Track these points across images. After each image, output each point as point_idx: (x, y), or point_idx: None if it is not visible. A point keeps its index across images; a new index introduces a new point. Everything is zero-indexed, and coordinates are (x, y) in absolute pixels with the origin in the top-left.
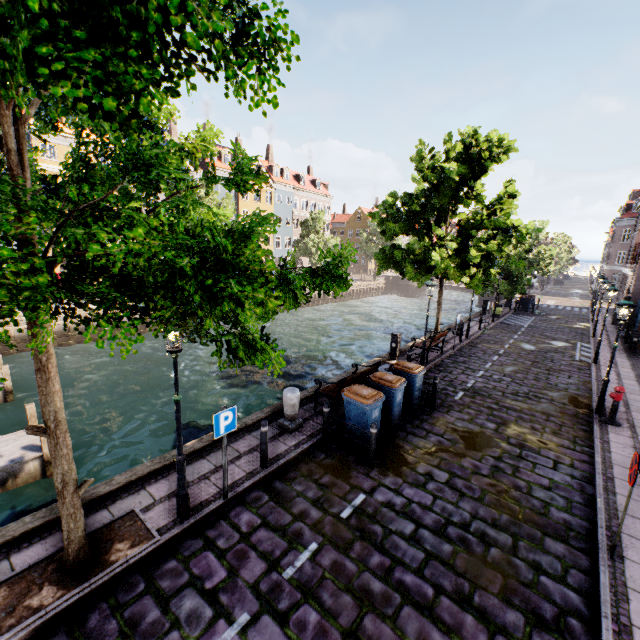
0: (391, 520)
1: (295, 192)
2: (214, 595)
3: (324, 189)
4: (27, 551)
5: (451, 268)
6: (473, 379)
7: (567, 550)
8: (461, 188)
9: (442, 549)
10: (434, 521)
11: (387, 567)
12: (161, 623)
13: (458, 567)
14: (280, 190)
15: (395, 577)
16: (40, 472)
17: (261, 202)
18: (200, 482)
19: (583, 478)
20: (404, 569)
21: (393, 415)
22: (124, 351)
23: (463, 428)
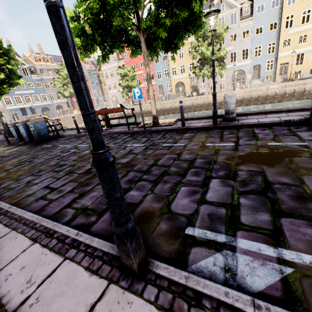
0: None
1: None
2: None
3: None
4: None
5: None
6: (70, 145)
7: None
8: None
9: None
10: None
11: None
12: None
13: None
14: None
15: None
16: None
17: None
18: None
19: None
20: None
21: (23, 136)
22: None
23: (12, 150)
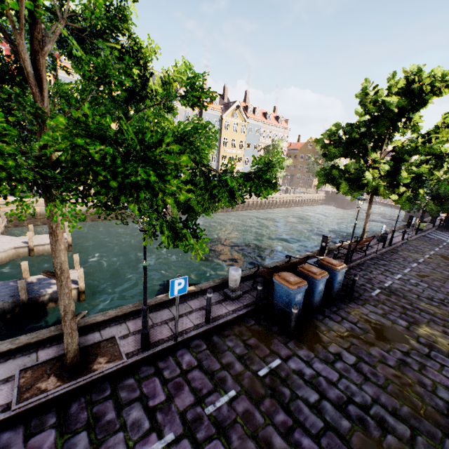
0: (299, 387)
1: (262, 125)
2: (153, 412)
3: (284, 123)
4: (48, 350)
5: (381, 186)
6: (391, 280)
7: None
8: (399, 119)
9: (340, 423)
10: (337, 396)
11: (289, 426)
12: (114, 423)
13: (353, 444)
14: (251, 124)
15: (294, 437)
16: (77, 297)
17: (237, 132)
18: (161, 325)
19: None
20: (303, 432)
21: (314, 300)
22: (71, 226)
23: (375, 320)
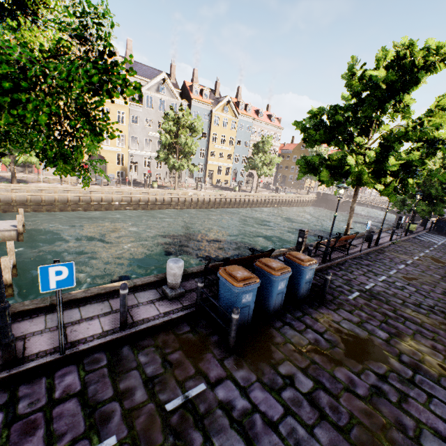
0: (219, 430)
1: (254, 122)
2: None
3: (277, 122)
4: None
5: (365, 173)
6: (373, 282)
7: None
8: (388, 99)
9: None
10: None
11: None
12: None
13: None
14: (243, 120)
15: None
16: None
17: (227, 128)
18: (55, 330)
19: None
20: None
21: (272, 302)
22: None
23: (348, 330)
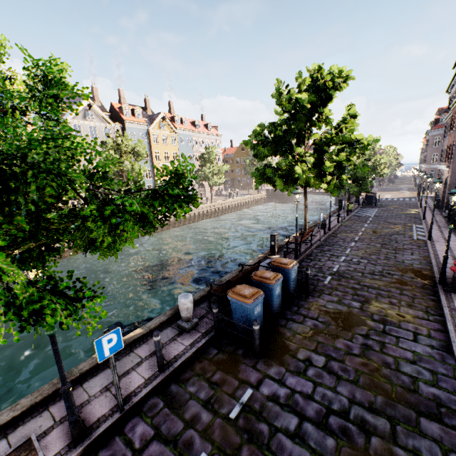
0: (276, 416)
1: (193, 134)
2: None
3: (214, 130)
4: None
5: (311, 178)
6: (337, 264)
7: (442, 430)
8: (313, 114)
9: (326, 445)
10: (316, 412)
11: None
12: None
13: None
14: (181, 134)
15: None
16: None
17: (168, 144)
18: (101, 395)
19: (441, 347)
20: None
21: (274, 306)
22: None
23: (333, 310)
